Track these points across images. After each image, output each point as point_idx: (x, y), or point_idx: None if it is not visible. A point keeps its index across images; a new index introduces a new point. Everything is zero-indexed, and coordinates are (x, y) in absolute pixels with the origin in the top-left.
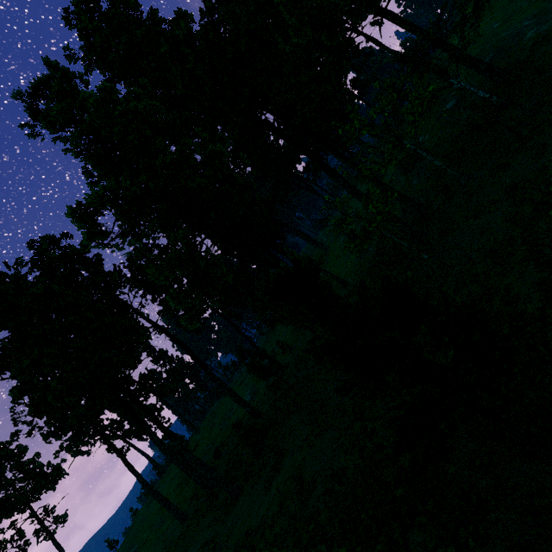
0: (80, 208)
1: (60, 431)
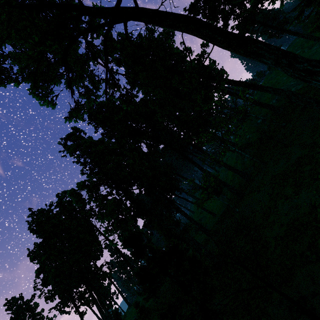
0: (73, 190)
1: (53, 296)
